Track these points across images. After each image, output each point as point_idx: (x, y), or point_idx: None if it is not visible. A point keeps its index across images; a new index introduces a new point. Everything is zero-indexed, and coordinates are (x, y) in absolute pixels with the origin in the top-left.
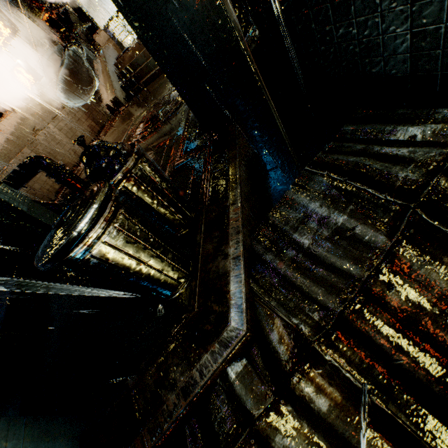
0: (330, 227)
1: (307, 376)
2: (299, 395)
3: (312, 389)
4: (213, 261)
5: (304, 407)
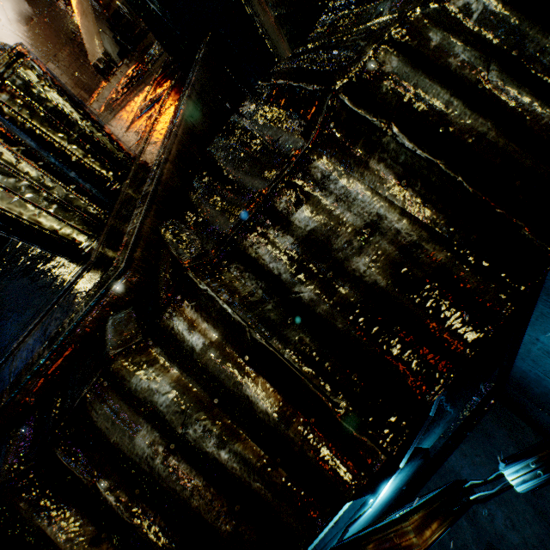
0: (257, 145)
1: (179, 310)
2: (170, 334)
3: (185, 326)
4: (126, 206)
5: (175, 347)
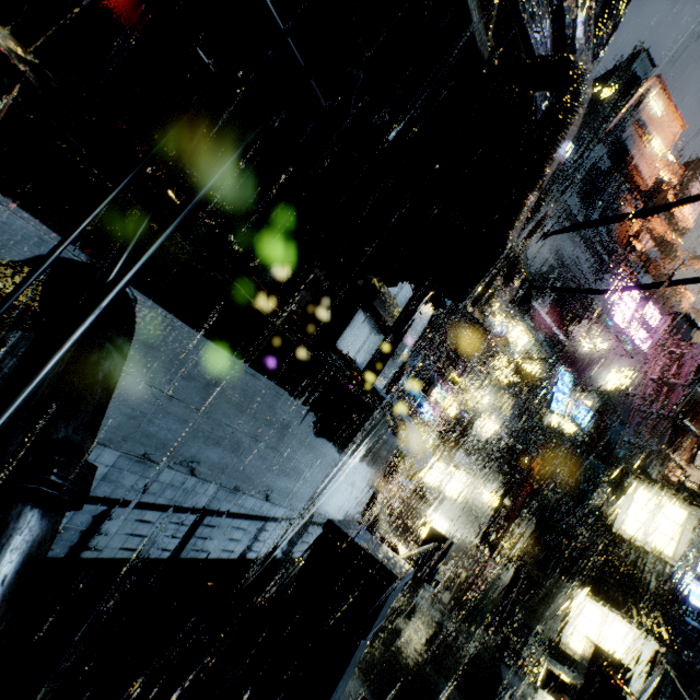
0: None
1: None
2: None
3: None
4: None
5: None
